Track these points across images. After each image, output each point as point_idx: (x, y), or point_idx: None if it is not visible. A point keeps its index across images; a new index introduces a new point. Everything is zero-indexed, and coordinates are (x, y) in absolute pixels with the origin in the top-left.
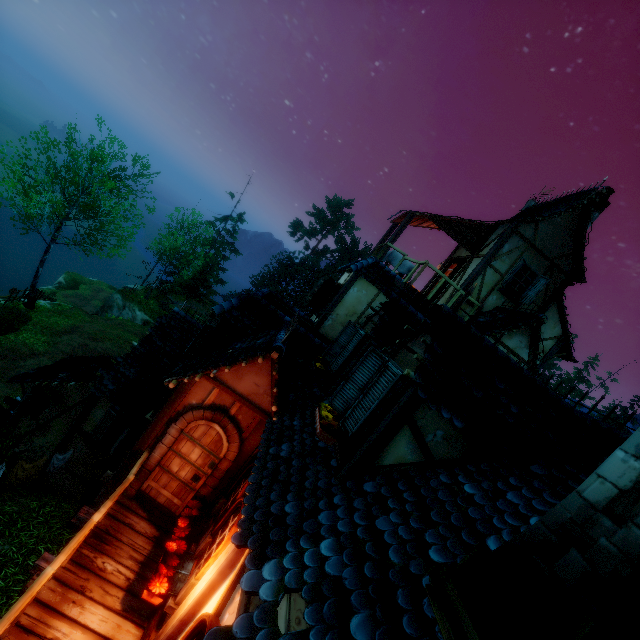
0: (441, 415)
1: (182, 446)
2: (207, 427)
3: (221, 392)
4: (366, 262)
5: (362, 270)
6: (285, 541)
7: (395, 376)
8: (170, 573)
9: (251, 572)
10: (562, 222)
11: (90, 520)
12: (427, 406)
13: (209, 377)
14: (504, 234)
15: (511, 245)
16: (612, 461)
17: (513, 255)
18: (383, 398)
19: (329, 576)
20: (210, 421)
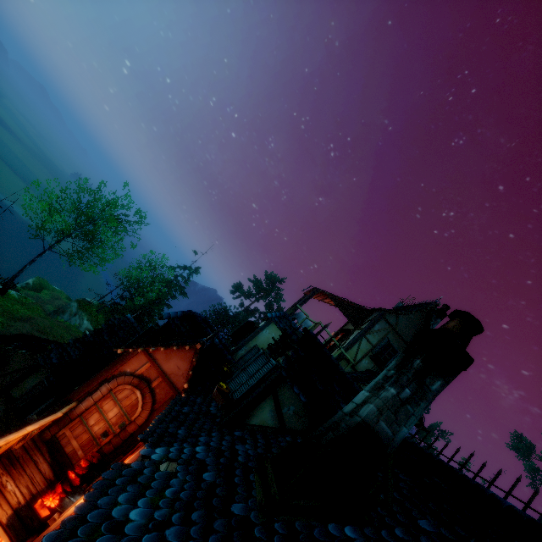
0: (293, 390)
1: (105, 403)
2: (131, 391)
3: (151, 367)
4: (279, 313)
5: (275, 318)
6: (174, 442)
7: (272, 365)
8: (62, 495)
9: (148, 449)
10: (414, 318)
11: (24, 428)
12: (287, 386)
13: (147, 353)
14: (376, 317)
15: (380, 326)
16: (359, 395)
17: (381, 333)
18: (262, 378)
19: (197, 458)
20: (135, 387)
